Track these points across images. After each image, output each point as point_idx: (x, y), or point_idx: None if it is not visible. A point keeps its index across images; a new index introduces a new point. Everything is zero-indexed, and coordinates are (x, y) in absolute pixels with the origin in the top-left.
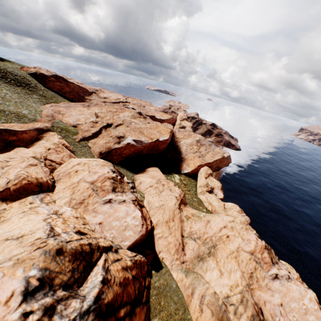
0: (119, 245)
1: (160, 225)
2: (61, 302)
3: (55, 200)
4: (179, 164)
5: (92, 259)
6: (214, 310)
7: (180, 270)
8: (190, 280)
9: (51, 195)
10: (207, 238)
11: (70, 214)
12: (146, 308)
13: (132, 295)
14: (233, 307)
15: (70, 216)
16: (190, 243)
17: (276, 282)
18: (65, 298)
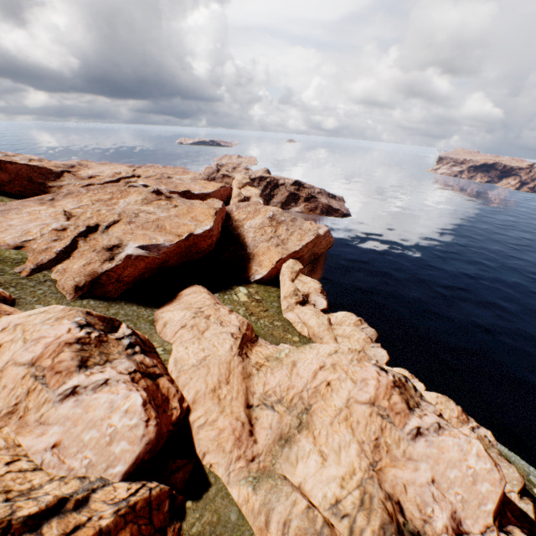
0: (101, 478)
1: (202, 401)
2: None
3: None
4: (245, 266)
5: None
6: None
7: (243, 481)
8: (263, 496)
9: None
10: (295, 398)
11: None
12: None
13: None
14: (348, 521)
15: None
16: (264, 416)
17: (420, 442)
18: None
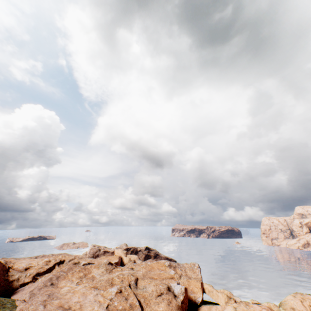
0: None
1: None
2: None
3: None
4: None
5: None
6: None
7: None
8: None
9: None
10: None
11: None
12: None
13: None
14: None
15: None
16: None
17: None
18: None
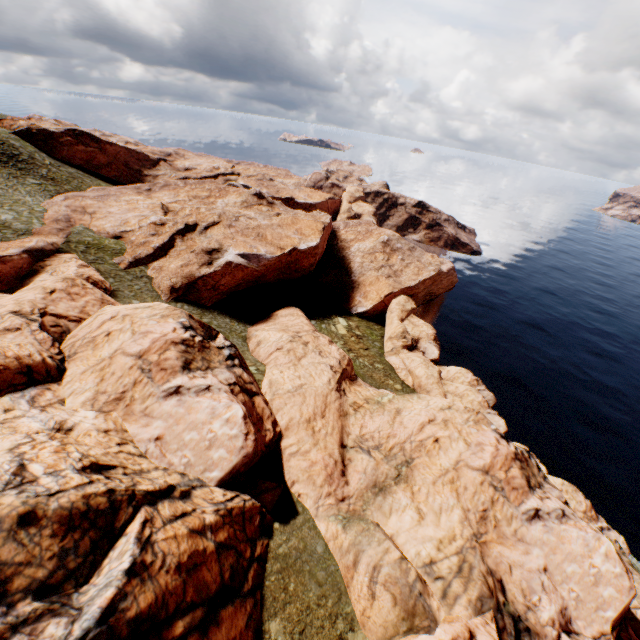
0: (198, 479)
1: (295, 429)
2: (24, 628)
3: (64, 399)
4: (347, 295)
5: (114, 523)
6: (399, 594)
7: (333, 517)
8: (353, 537)
9: (56, 388)
10: (395, 448)
11: (93, 425)
12: (252, 602)
13: (211, 584)
14: (442, 584)
15: (91, 431)
16: (358, 459)
17: (536, 525)
18: (34, 617)
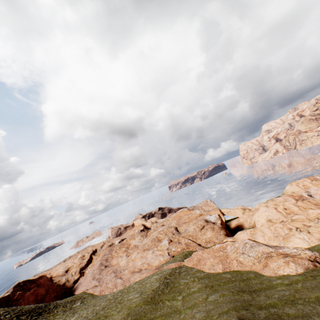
0: None
1: None
2: None
3: None
4: None
5: None
6: None
7: None
8: None
9: None
10: None
11: None
12: None
13: None
14: None
15: None
16: None
17: None
18: None
